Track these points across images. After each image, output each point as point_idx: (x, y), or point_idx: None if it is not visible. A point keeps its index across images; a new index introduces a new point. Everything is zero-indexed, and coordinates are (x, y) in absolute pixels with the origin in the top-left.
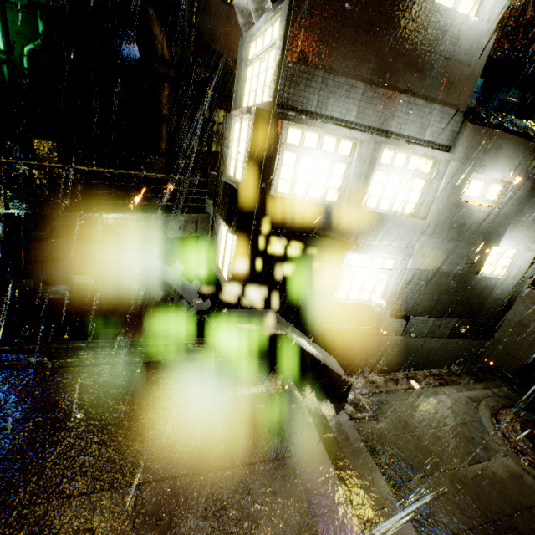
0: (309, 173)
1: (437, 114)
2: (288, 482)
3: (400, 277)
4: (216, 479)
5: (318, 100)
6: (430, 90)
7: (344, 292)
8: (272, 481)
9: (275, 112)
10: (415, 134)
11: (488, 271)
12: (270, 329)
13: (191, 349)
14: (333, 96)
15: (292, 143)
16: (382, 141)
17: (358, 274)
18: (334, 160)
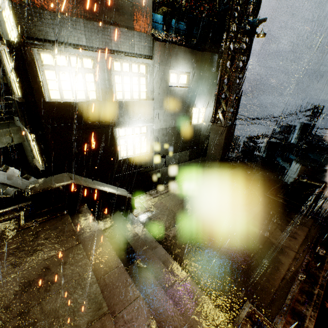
0: (70, 83)
1: (137, 37)
2: (77, 255)
3: (153, 135)
4: (25, 274)
5: (54, 32)
6: (127, 22)
7: (125, 152)
8: (66, 259)
9: (23, 42)
10: (128, 50)
11: (196, 121)
12: (63, 183)
13: (9, 214)
14: (64, 29)
15: (47, 64)
16: (109, 56)
17: (128, 140)
18: (84, 72)
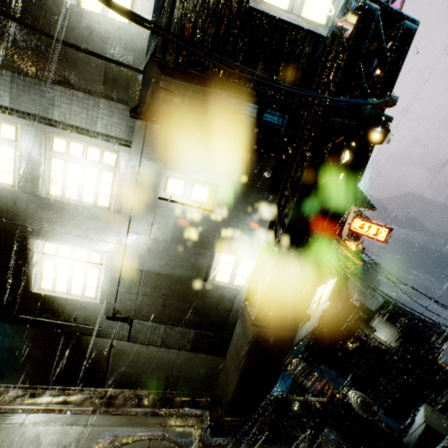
0: None
1: (105, 108)
2: None
3: (110, 273)
4: None
5: None
6: (92, 84)
7: (50, 283)
8: None
9: None
10: (84, 125)
11: (227, 279)
12: None
13: None
14: None
15: None
16: (43, 128)
17: (61, 264)
18: (0, 143)
